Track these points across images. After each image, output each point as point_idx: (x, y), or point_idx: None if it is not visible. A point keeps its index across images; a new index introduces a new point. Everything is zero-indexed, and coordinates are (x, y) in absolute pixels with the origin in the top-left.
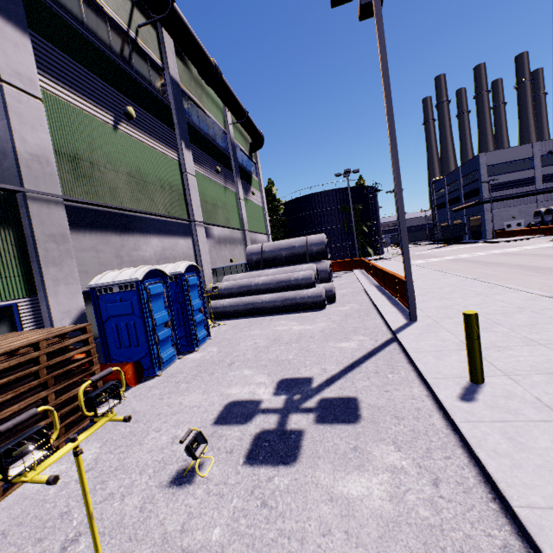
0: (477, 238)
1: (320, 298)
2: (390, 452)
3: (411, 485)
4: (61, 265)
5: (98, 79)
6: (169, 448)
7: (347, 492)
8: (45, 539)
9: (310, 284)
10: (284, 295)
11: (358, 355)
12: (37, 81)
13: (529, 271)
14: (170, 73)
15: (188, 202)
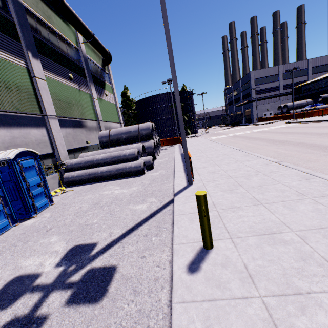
0: (249, 122)
1: (140, 168)
2: None
3: None
4: None
5: None
6: None
7: None
8: None
9: (134, 158)
10: (116, 167)
11: (142, 217)
12: None
13: (270, 143)
14: None
15: (40, 100)
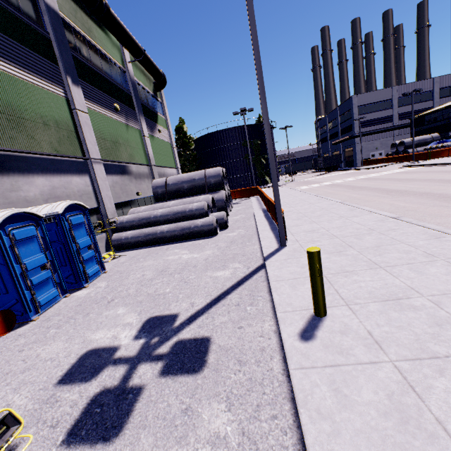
0: (350, 166)
1: (211, 226)
2: (219, 413)
3: None
4: None
5: None
6: None
7: None
8: None
9: (203, 214)
10: (180, 225)
11: (228, 285)
12: None
13: (383, 194)
14: None
15: (82, 140)
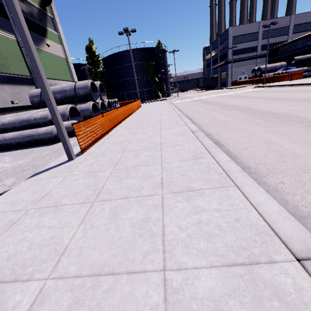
0: (224, 86)
1: (51, 134)
2: None
3: None
4: None
5: None
6: None
7: None
8: None
9: (47, 123)
10: (24, 133)
11: None
12: None
13: (219, 108)
14: None
15: None
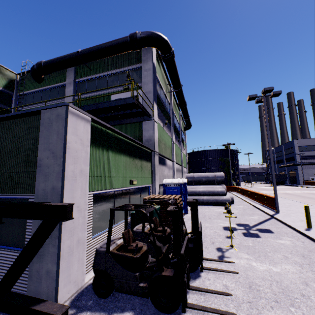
0: (294, 183)
1: (229, 201)
2: (287, 238)
3: (296, 242)
4: (157, 175)
5: (161, 113)
6: (216, 233)
7: (280, 242)
8: (205, 242)
9: (224, 194)
10: (212, 198)
11: (260, 220)
12: (157, 118)
13: None
14: (172, 105)
15: (172, 153)
